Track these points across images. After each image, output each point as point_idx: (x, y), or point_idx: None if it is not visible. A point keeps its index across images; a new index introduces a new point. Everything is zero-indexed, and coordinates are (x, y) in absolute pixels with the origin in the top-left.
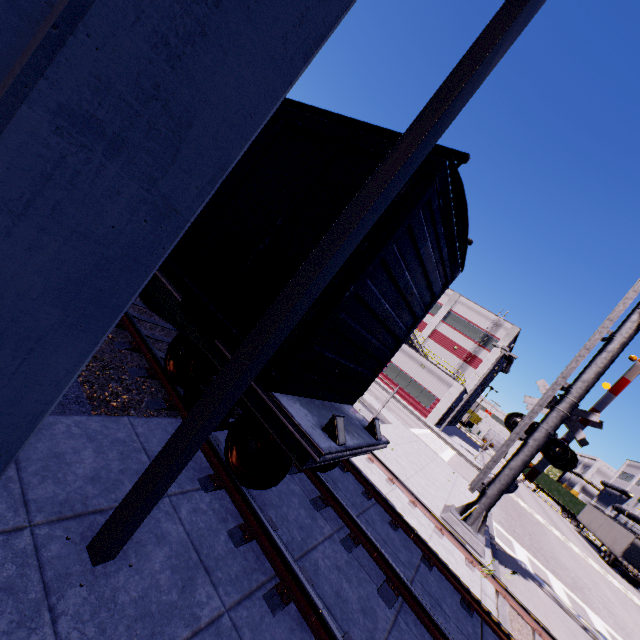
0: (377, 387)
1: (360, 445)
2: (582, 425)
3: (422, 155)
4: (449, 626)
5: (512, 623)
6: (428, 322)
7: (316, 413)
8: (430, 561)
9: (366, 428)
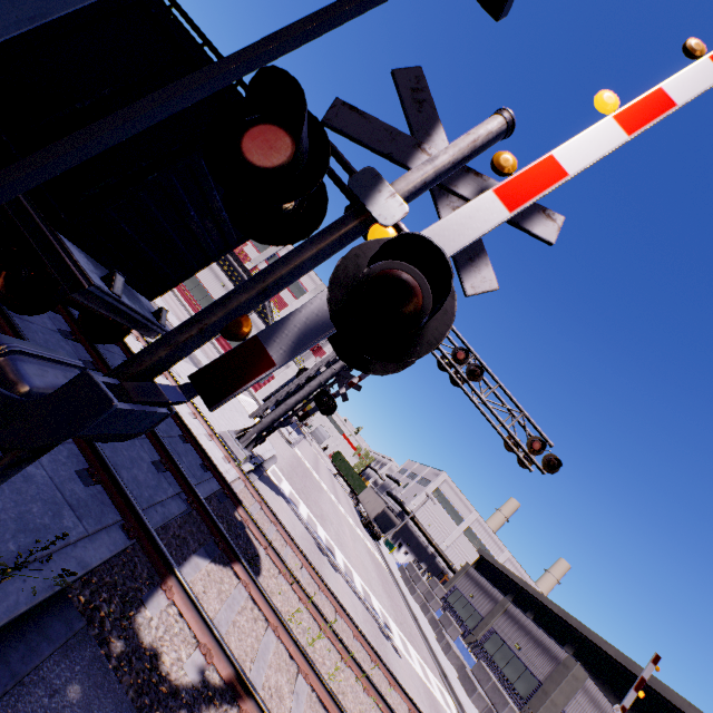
0: (213, 350)
1: (137, 310)
2: (349, 387)
3: (206, 92)
4: (181, 464)
5: (241, 493)
6: (289, 304)
7: (101, 272)
8: (187, 438)
9: (153, 313)
